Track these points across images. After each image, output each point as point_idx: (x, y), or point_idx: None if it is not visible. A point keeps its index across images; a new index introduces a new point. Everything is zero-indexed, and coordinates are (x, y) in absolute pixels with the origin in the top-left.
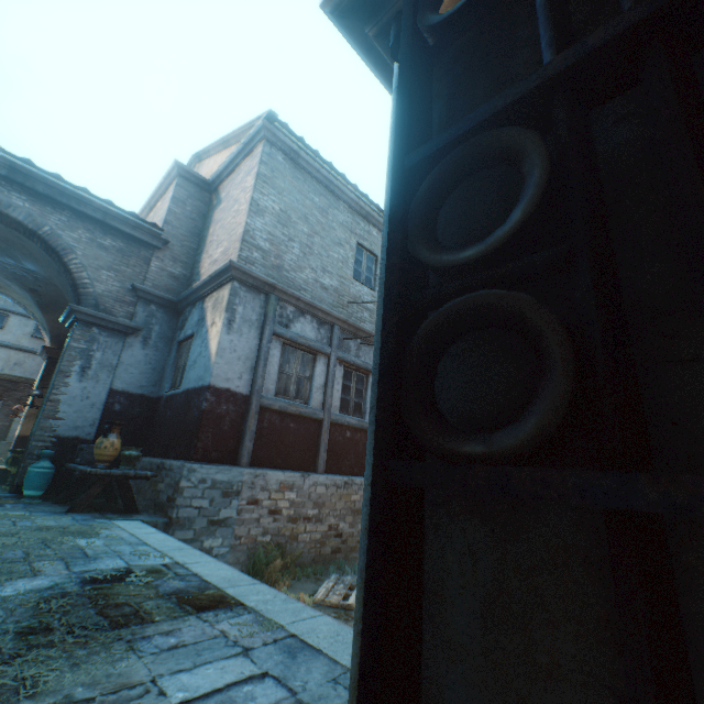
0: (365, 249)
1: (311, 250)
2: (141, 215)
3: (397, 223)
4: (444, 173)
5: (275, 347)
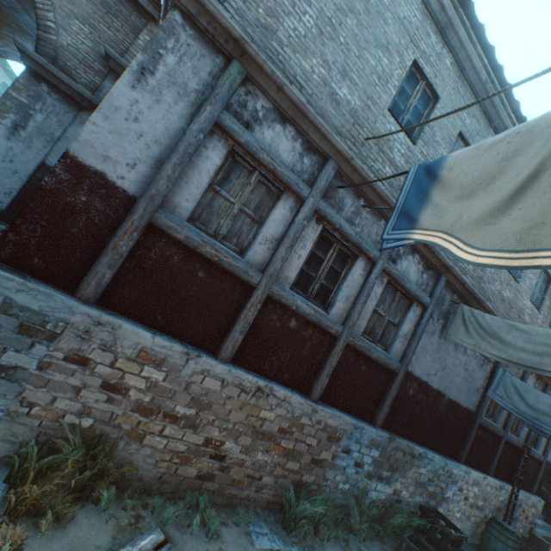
0: (424, 78)
1: (335, 33)
2: None
3: None
4: None
5: (215, 147)
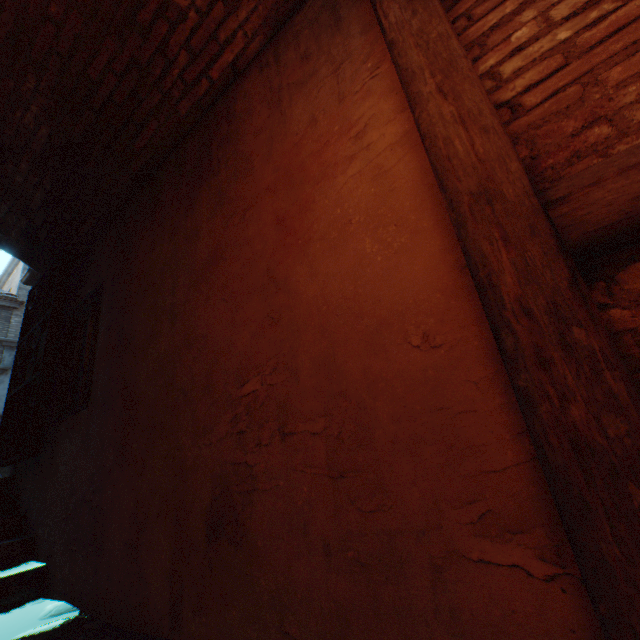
0: None
1: None
2: (2, 279)
3: (16, 356)
4: (23, 347)
5: None
